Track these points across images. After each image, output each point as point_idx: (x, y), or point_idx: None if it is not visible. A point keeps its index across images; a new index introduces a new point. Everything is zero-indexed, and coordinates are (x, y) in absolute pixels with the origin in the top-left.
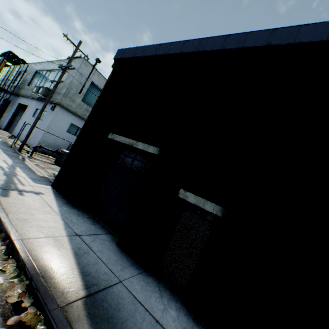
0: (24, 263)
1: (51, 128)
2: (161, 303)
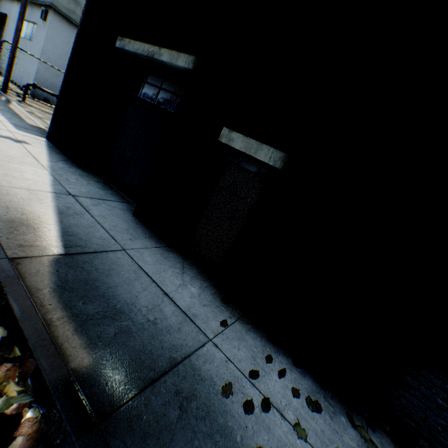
0: None
1: (48, 56)
2: (180, 279)
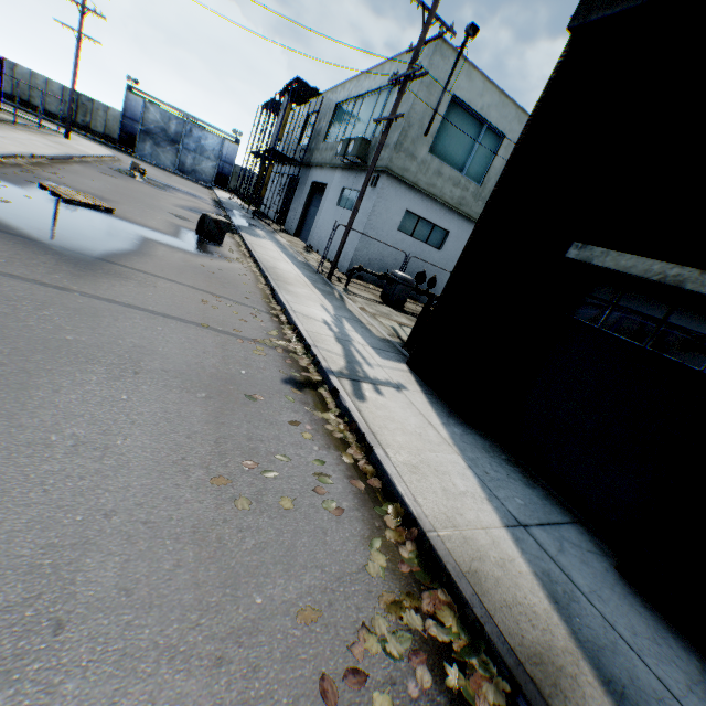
0: (478, 619)
1: (370, 226)
2: None
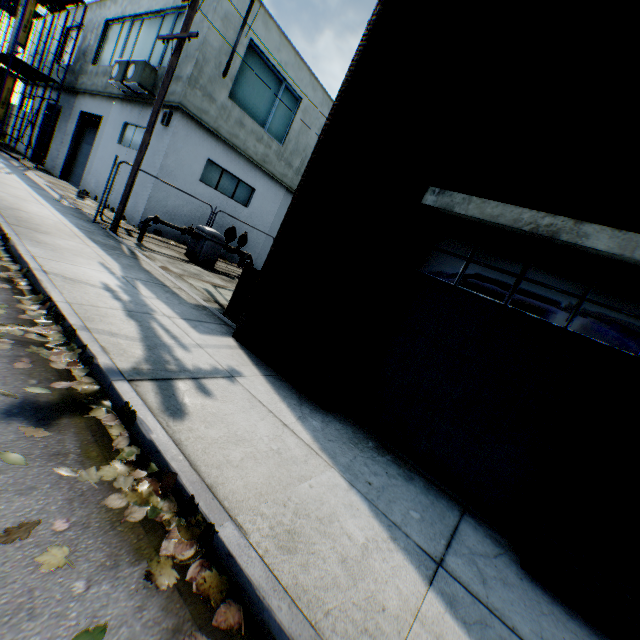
0: None
1: (166, 172)
2: None
